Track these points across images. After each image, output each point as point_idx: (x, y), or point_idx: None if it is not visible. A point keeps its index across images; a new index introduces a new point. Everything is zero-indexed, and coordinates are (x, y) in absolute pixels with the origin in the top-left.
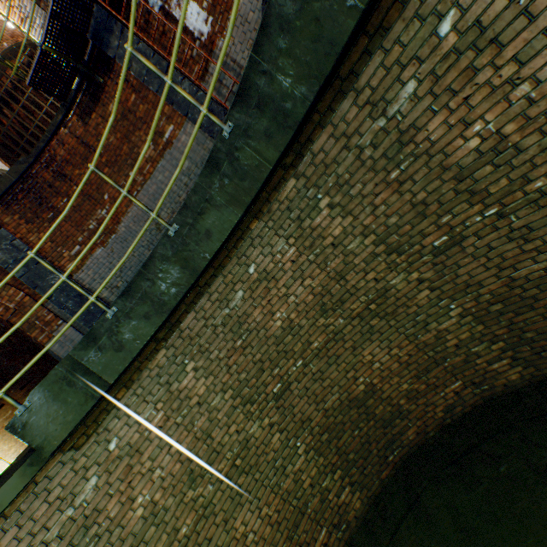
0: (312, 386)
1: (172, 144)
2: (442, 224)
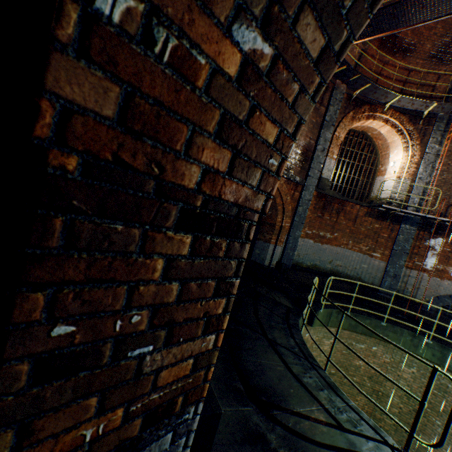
0: (336, 382)
1: (371, 257)
2: (425, 408)
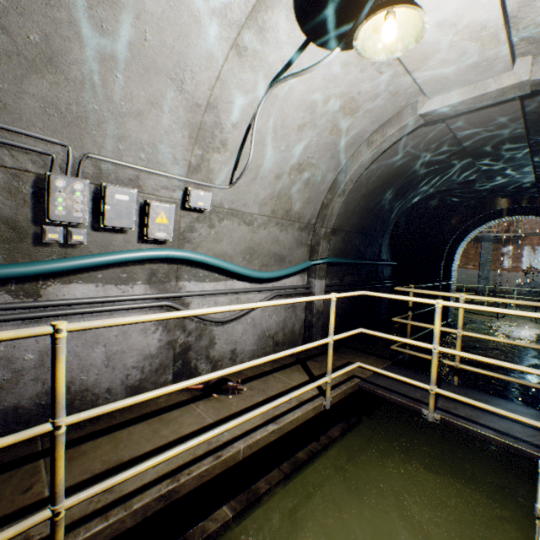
0: None
1: (466, 269)
2: None
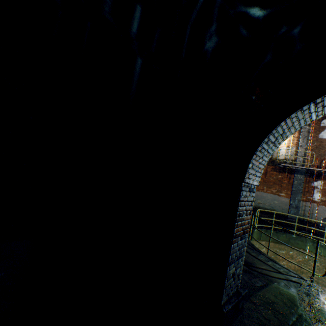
0: None
1: (279, 196)
2: None
